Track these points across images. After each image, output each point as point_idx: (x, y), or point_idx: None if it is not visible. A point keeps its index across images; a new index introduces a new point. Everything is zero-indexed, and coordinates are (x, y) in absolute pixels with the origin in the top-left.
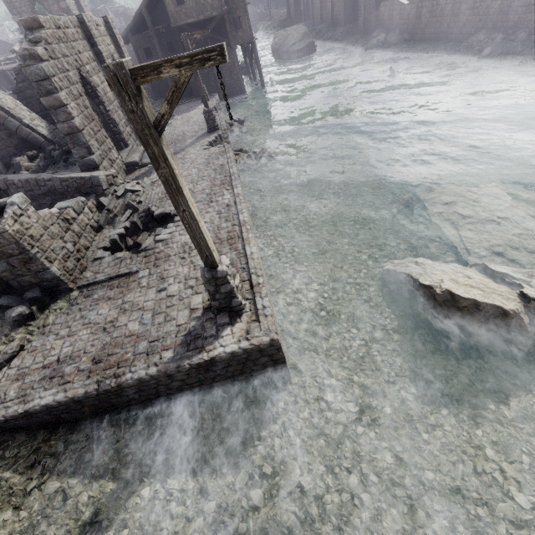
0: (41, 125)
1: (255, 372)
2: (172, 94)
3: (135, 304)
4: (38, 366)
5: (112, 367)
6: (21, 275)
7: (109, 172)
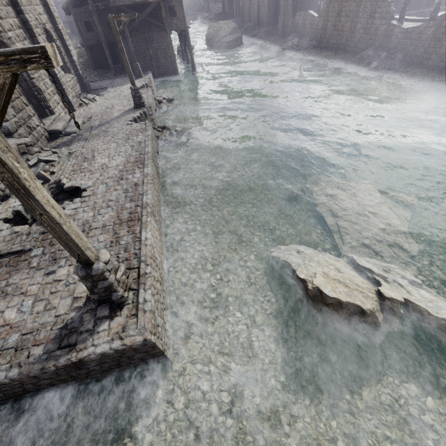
0: None
1: (133, 364)
2: None
3: (18, 288)
4: None
5: None
6: None
7: (22, 141)
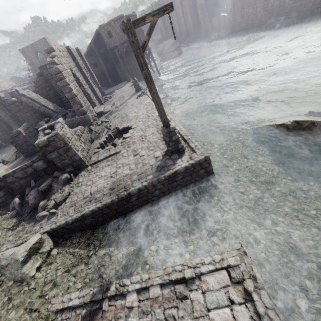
0: (50, 105)
1: (197, 182)
2: (150, 30)
3: (124, 163)
4: (81, 198)
5: (121, 189)
6: (63, 159)
7: (93, 114)
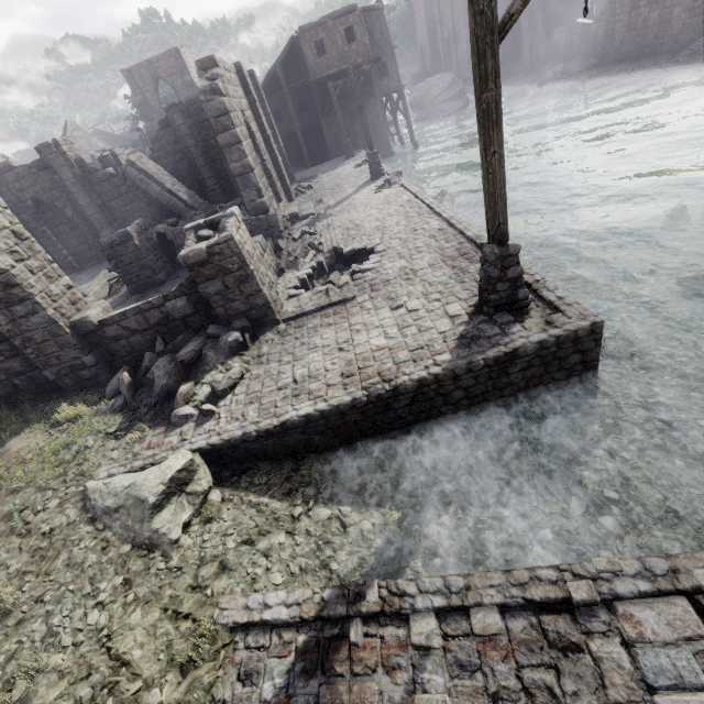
0: (181, 191)
1: (554, 384)
2: None
3: (368, 324)
4: (272, 389)
5: (372, 377)
6: (231, 300)
7: (284, 214)
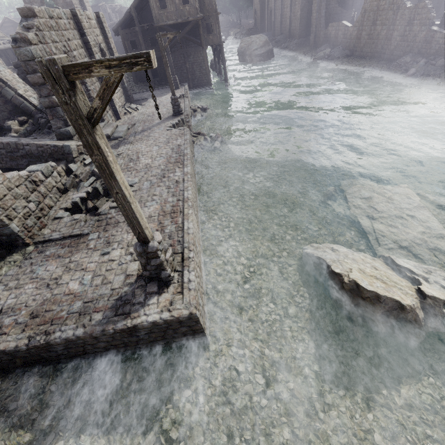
0: (33, 96)
1: (176, 338)
2: (103, 91)
3: (79, 264)
4: None
5: (46, 323)
6: None
7: (81, 143)
